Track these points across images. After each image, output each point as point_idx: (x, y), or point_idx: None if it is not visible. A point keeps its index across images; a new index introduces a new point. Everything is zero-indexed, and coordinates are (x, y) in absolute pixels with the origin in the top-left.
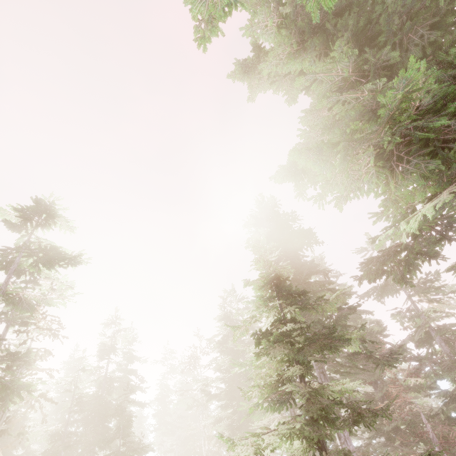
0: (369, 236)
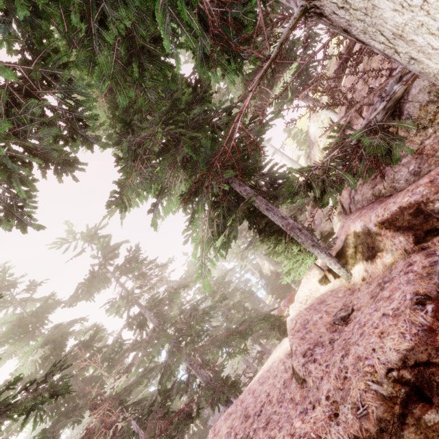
0: (70, 225)
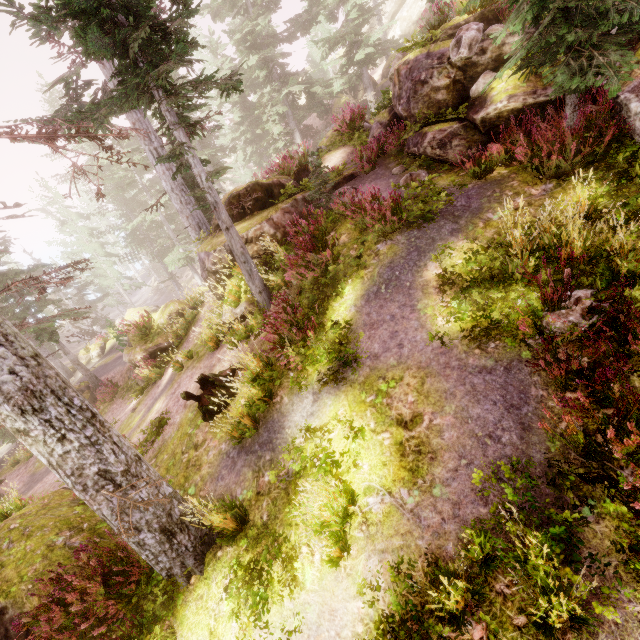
0: None
